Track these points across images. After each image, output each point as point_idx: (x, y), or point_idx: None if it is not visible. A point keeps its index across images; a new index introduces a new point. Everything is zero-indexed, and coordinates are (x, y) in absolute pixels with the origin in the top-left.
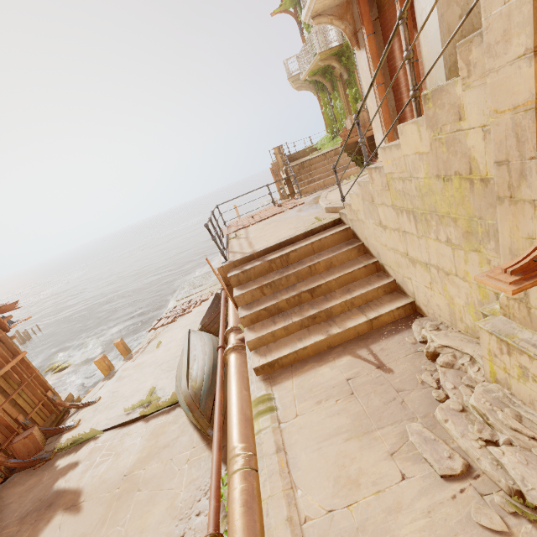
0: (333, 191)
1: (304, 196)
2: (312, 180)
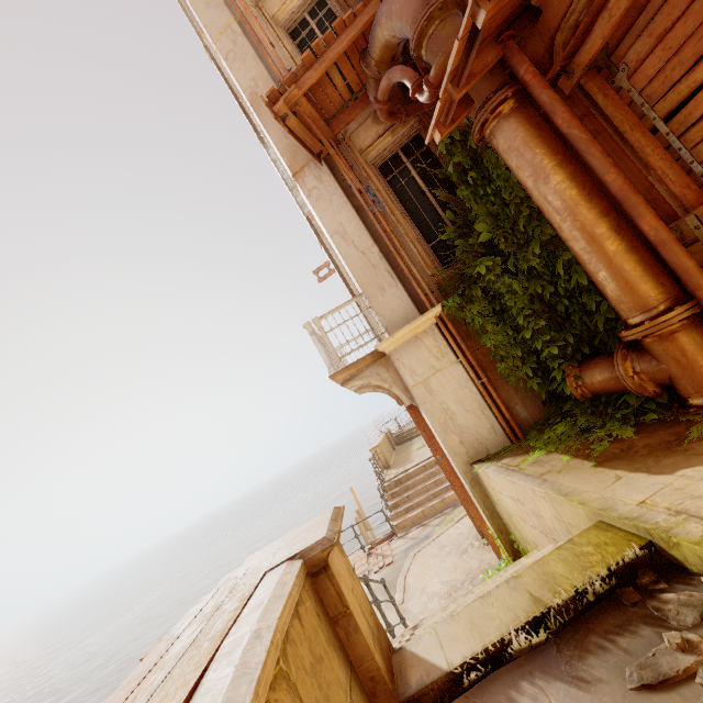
0: (419, 555)
1: (400, 537)
2: (410, 507)
